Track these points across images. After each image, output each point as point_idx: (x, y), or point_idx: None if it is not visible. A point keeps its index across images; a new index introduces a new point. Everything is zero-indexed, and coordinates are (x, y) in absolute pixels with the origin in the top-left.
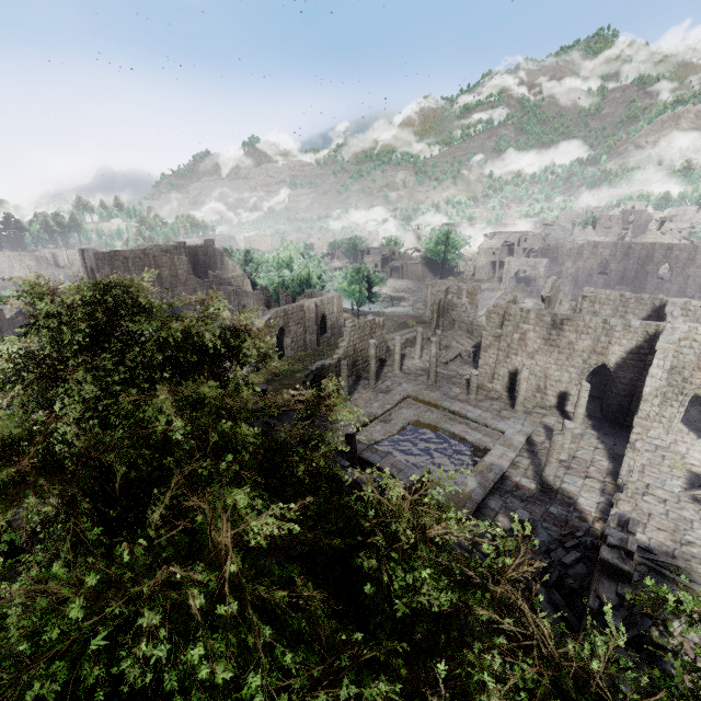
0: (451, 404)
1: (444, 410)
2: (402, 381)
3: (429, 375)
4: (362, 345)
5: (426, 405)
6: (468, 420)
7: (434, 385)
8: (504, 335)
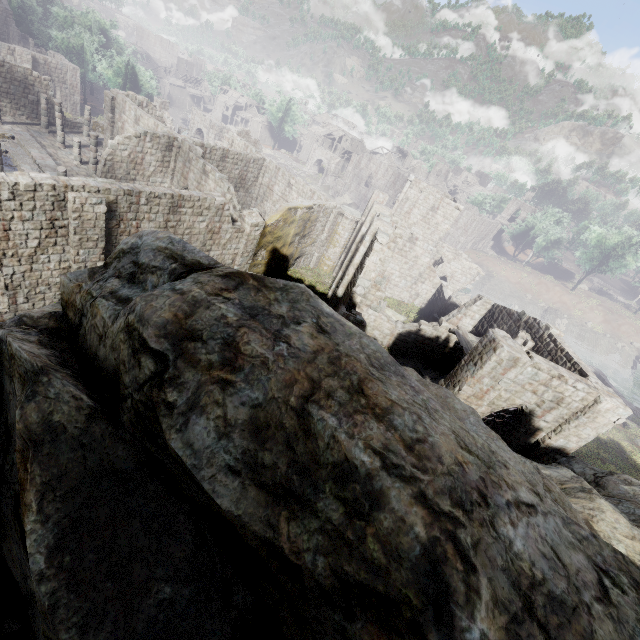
0: (38, 153)
1: (29, 154)
2: (35, 135)
3: (57, 137)
4: (8, 88)
5: (22, 149)
6: (37, 165)
7: (61, 148)
8: (116, 122)
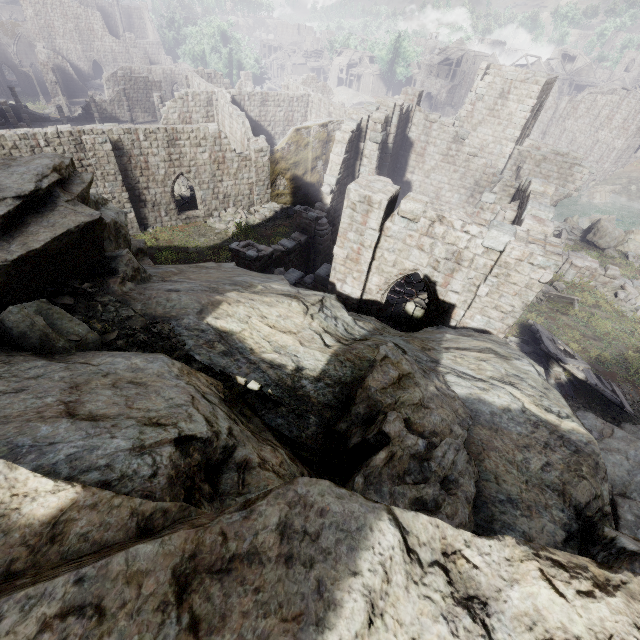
0: None
1: None
2: None
3: None
4: (137, 96)
5: None
6: None
7: None
8: None
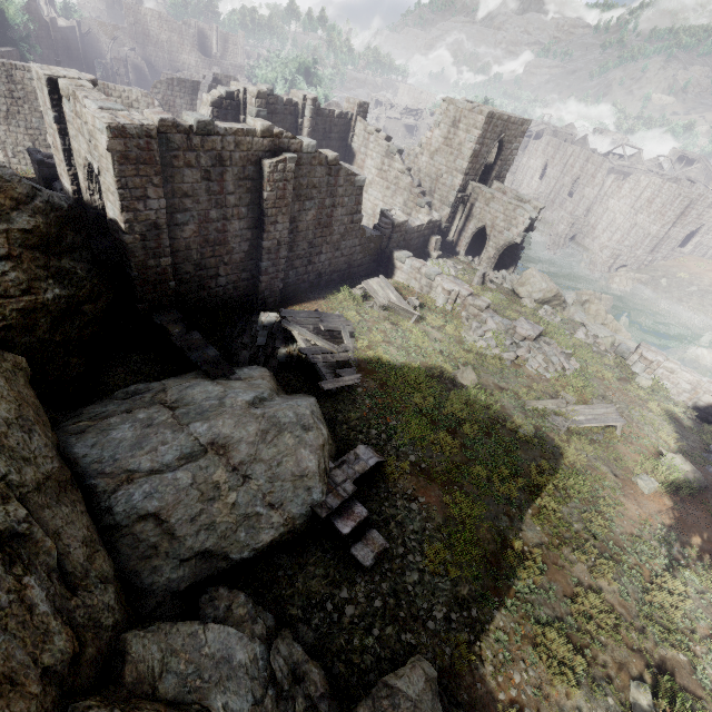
0: None
1: None
2: None
3: None
4: None
5: None
6: None
7: None
8: None
